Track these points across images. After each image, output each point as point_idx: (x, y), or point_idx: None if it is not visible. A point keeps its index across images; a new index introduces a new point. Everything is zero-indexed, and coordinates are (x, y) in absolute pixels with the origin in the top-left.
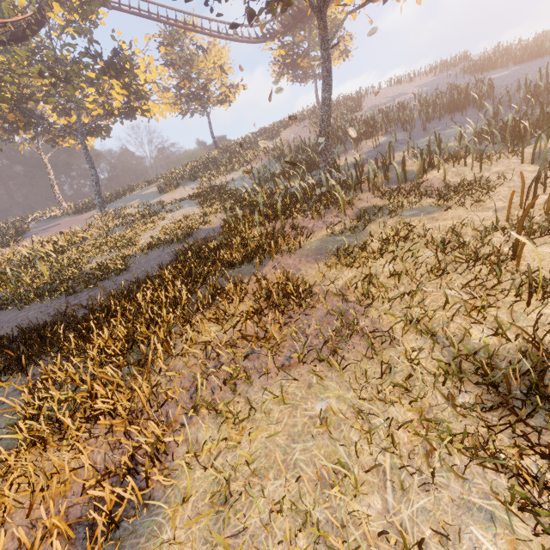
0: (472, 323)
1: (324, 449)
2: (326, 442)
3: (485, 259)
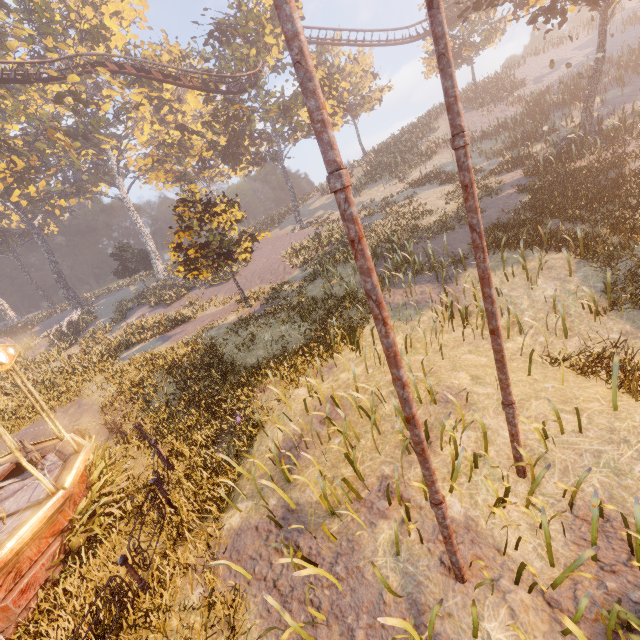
0: None
1: None
2: None
3: None
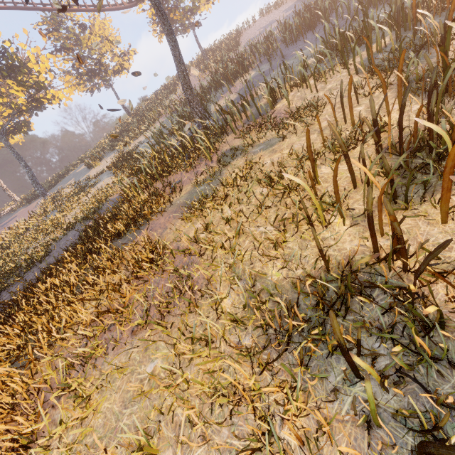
0: (268, 261)
1: (144, 411)
2: (146, 403)
3: (297, 188)
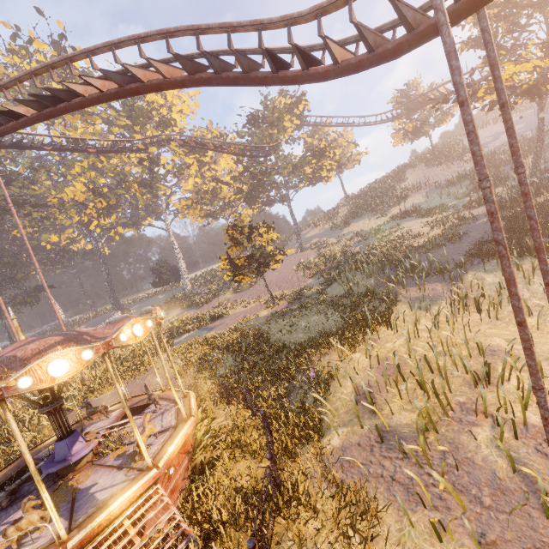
0: None
1: None
2: None
3: None
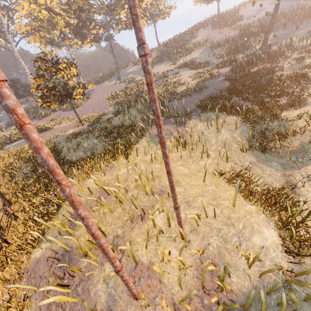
0: None
1: None
2: None
3: None
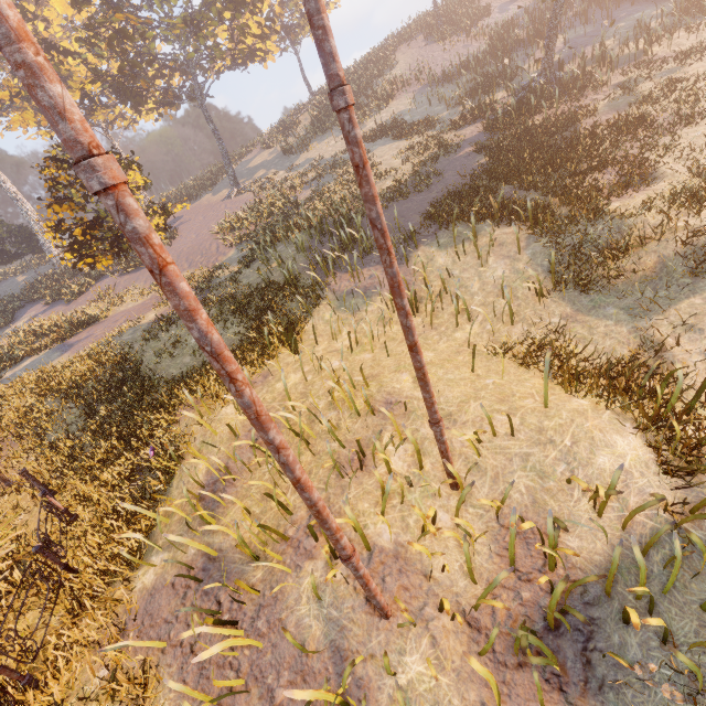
0: None
1: None
2: None
3: None
